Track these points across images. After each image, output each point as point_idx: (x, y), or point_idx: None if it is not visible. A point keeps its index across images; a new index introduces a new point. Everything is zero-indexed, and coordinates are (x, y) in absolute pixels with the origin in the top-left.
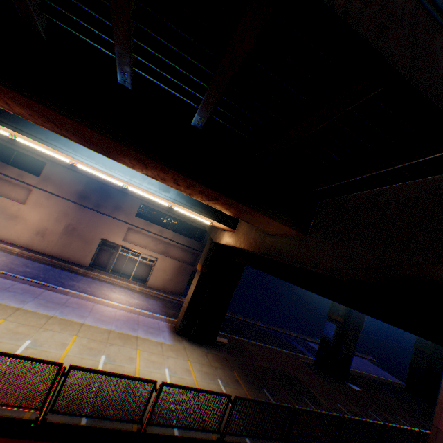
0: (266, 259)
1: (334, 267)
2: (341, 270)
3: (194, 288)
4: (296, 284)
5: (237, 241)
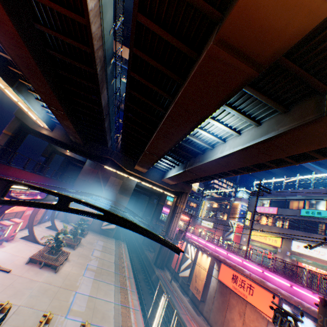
0: (62, 143)
1: (90, 153)
2: (91, 153)
3: (6, 142)
4: (74, 152)
5: (56, 137)
